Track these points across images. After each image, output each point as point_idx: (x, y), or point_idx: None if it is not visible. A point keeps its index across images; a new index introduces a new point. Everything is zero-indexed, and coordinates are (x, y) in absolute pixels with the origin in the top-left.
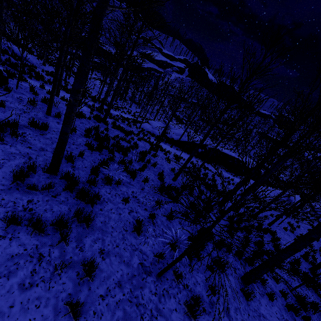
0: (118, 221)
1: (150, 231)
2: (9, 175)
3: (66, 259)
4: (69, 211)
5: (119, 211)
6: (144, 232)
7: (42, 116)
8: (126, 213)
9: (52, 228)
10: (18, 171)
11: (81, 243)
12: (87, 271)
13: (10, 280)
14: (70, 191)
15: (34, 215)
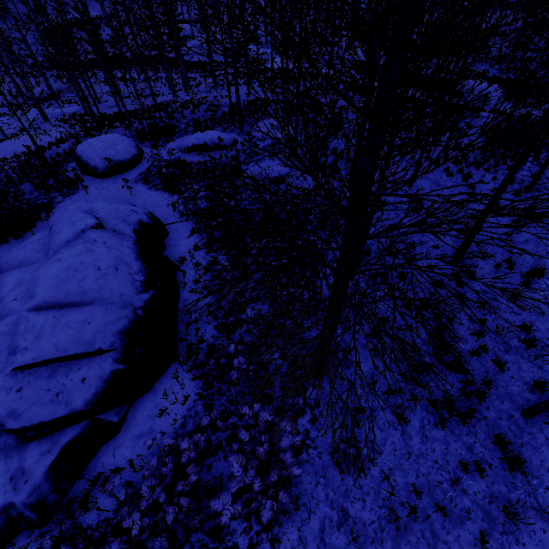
0: None
1: None
2: None
3: None
4: None
5: None
6: None
7: None
8: None
9: None
10: None
11: None
12: None
13: None
14: None
15: None
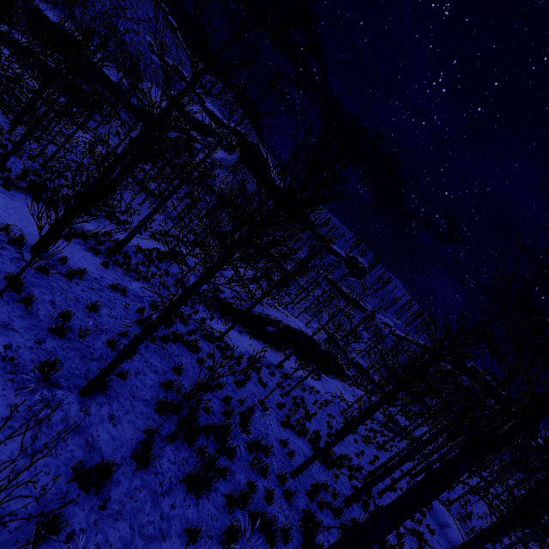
0: None
1: None
2: None
3: None
4: None
5: None
6: None
7: (77, 413)
8: None
9: None
10: None
11: None
12: None
13: None
14: None
15: None
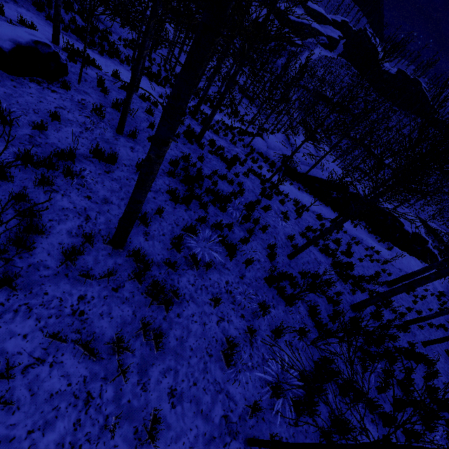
0: (200, 337)
1: (244, 357)
2: (57, 250)
3: (122, 404)
4: (134, 318)
5: (204, 318)
6: (235, 359)
7: (110, 136)
8: (213, 323)
9: (108, 347)
10: (70, 243)
11: (145, 375)
12: (148, 432)
13: (46, 436)
14: (139, 281)
15: (86, 323)
